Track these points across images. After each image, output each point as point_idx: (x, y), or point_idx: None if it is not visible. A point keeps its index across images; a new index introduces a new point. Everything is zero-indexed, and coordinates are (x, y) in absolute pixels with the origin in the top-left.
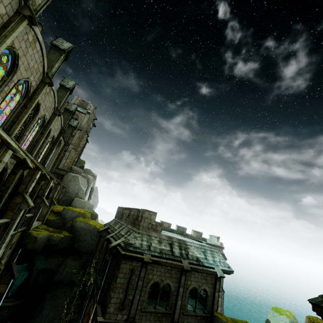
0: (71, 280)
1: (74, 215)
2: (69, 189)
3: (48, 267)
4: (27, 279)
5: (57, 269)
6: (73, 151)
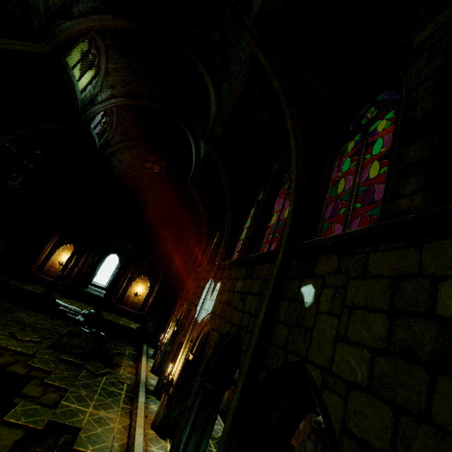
0: None
1: None
2: None
3: None
4: None
5: None
6: None
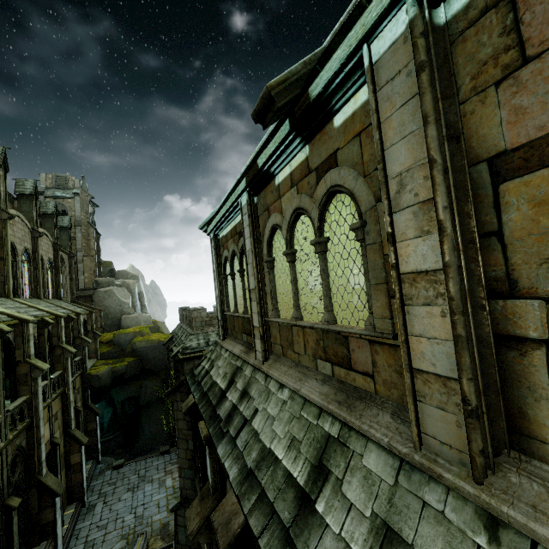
0: (159, 398)
1: (130, 337)
2: (109, 309)
3: (129, 395)
4: (114, 414)
5: (139, 394)
6: (87, 258)
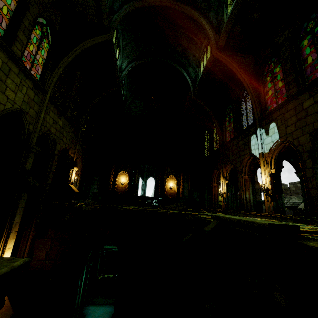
0: None
1: None
2: None
3: None
4: None
5: None
6: None
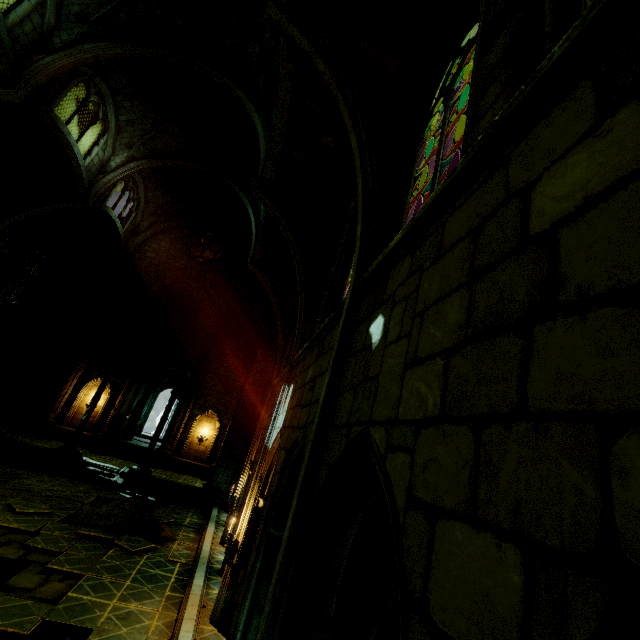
0: None
1: None
2: None
3: None
4: None
5: None
6: None
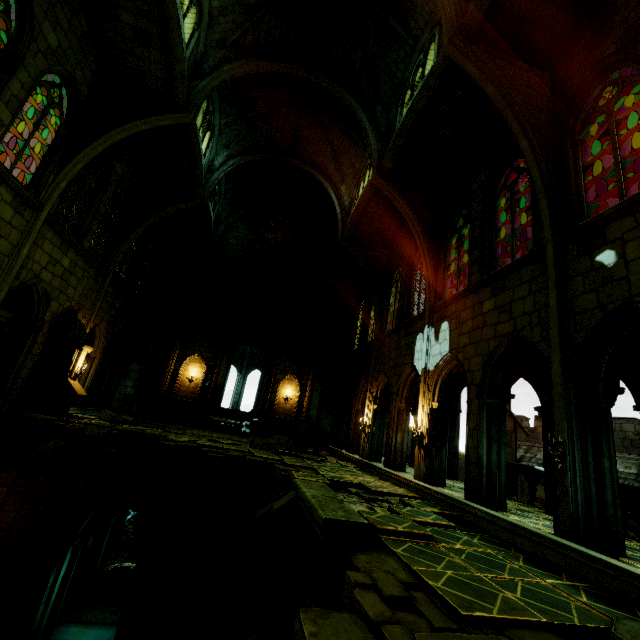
0: None
1: None
2: None
3: None
4: None
5: None
6: None
